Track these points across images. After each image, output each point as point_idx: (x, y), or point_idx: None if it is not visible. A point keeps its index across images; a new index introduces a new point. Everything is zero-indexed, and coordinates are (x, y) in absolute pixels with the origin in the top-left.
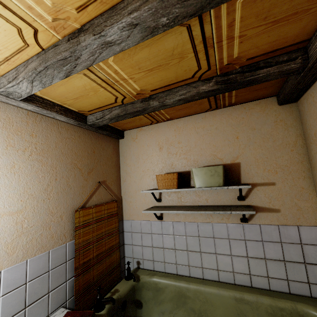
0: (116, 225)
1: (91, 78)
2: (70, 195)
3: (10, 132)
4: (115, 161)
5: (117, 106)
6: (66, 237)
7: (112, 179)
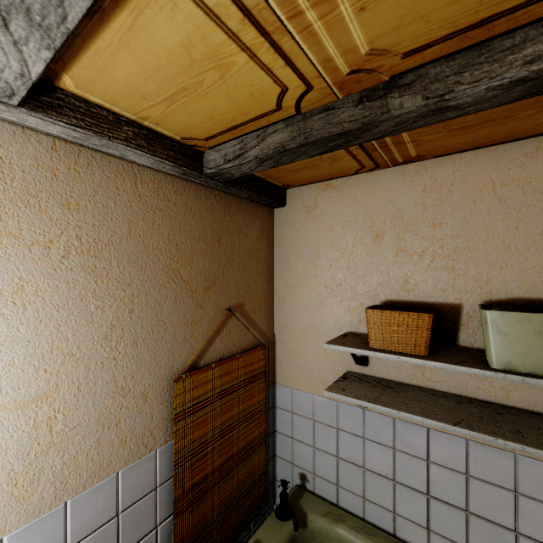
0: (260, 396)
1: (207, 2)
2: (163, 344)
3: (5, 199)
4: (263, 259)
5: (280, 121)
6: (156, 437)
7: (256, 299)
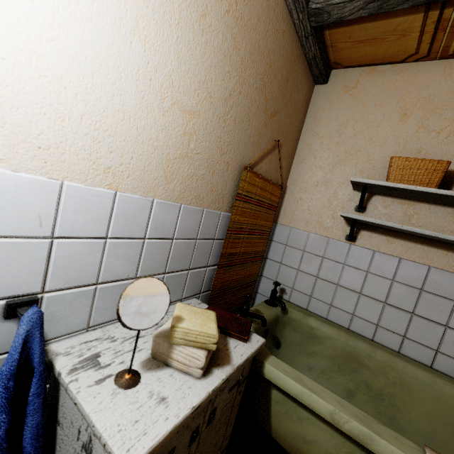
0: (270, 224)
1: None
2: (244, 136)
3: None
4: (299, 121)
5: None
6: (223, 202)
7: (287, 149)
